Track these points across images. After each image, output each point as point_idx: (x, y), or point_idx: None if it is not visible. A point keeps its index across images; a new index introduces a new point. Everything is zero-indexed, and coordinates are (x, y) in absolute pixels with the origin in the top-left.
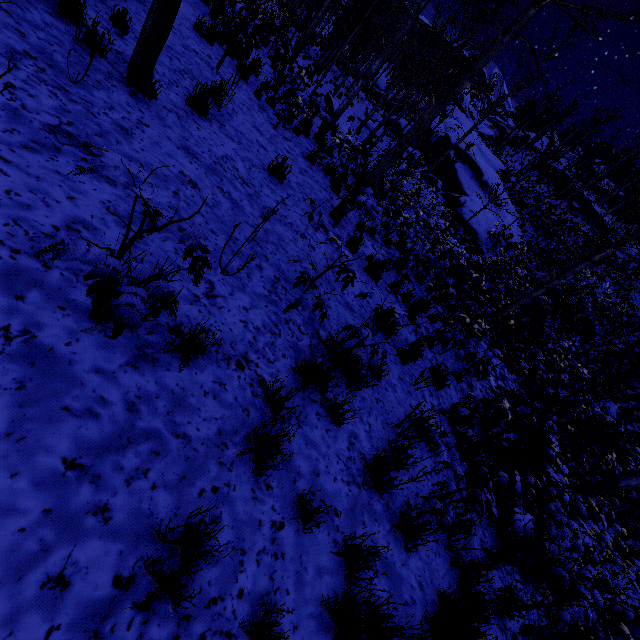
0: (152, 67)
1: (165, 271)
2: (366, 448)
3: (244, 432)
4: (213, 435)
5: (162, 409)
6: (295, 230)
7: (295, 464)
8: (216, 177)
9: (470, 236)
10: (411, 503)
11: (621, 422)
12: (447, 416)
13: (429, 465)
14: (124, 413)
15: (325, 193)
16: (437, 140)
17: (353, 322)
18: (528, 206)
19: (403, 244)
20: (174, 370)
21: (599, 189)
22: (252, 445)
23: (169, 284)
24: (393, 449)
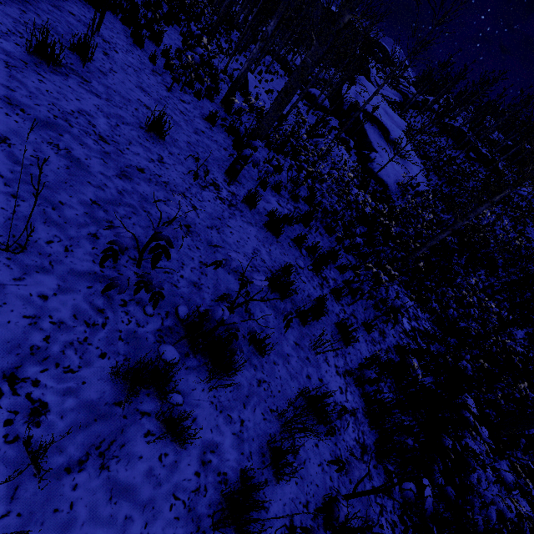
0: None
1: None
2: (230, 461)
3: None
4: None
5: None
6: (171, 189)
7: None
8: (51, 132)
9: (381, 187)
10: (296, 523)
11: (529, 349)
12: (355, 376)
13: (328, 450)
14: None
15: (224, 152)
16: (349, 107)
17: (238, 287)
18: (431, 159)
19: (311, 198)
20: None
21: (491, 141)
22: None
23: None
24: (272, 451)
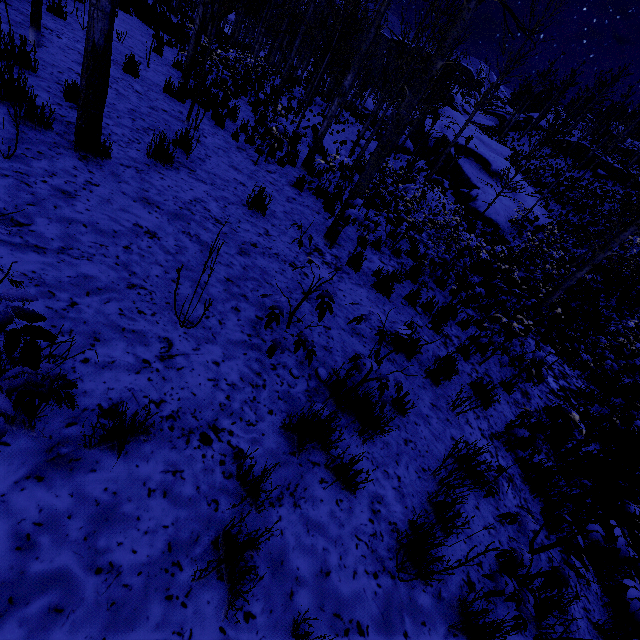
0: (99, 127)
1: (103, 339)
2: (397, 513)
3: (209, 536)
4: (158, 554)
5: (76, 533)
6: (282, 260)
7: (291, 566)
8: (182, 222)
9: (491, 228)
10: (473, 580)
11: None
12: (503, 440)
13: (490, 514)
14: (10, 556)
15: (318, 216)
16: (435, 143)
17: (363, 349)
18: (548, 185)
19: (415, 251)
20: (103, 469)
21: (624, 151)
22: (207, 566)
23: (107, 354)
24: (435, 506)
